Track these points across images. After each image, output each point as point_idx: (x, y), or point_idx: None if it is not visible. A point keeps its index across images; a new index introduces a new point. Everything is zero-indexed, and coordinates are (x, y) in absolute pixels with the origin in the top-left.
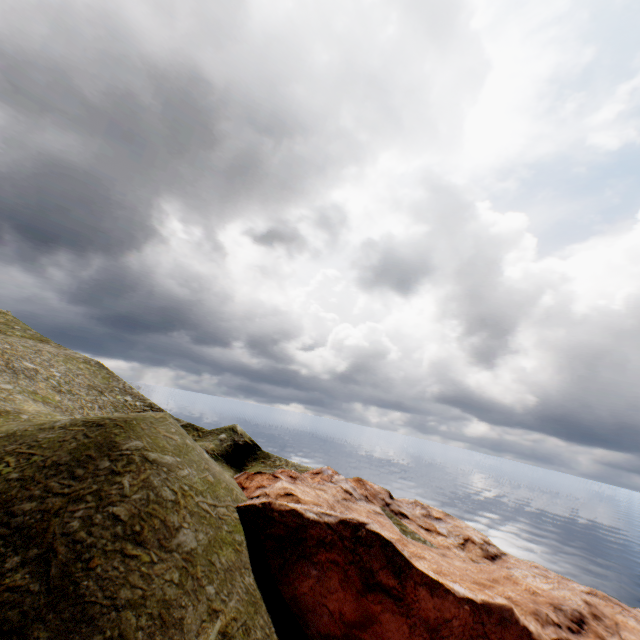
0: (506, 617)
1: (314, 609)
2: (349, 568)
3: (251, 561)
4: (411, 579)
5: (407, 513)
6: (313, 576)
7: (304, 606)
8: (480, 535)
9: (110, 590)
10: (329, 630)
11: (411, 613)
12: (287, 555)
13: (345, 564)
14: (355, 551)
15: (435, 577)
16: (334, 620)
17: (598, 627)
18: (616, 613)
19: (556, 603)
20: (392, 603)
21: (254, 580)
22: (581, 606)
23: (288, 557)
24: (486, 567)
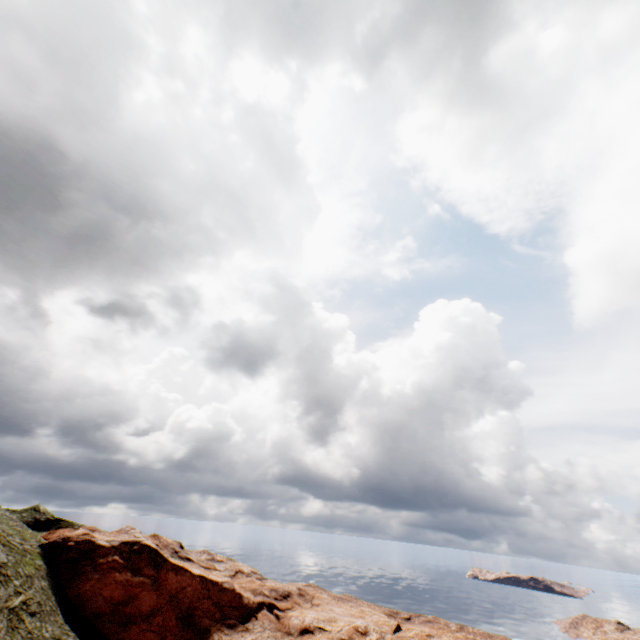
0: (227, 587)
1: (93, 598)
2: (124, 570)
3: (48, 574)
4: (166, 568)
5: (194, 558)
6: (96, 578)
7: (85, 598)
8: (251, 568)
9: None
10: (102, 610)
11: (161, 587)
12: (78, 569)
13: (122, 568)
14: (130, 558)
15: (182, 565)
16: (106, 602)
17: (300, 599)
18: (318, 592)
19: (275, 588)
20: (150, 585)
21: (49, 583)
22: (294, 590)
23: (78, 570)
24: (239, 579)
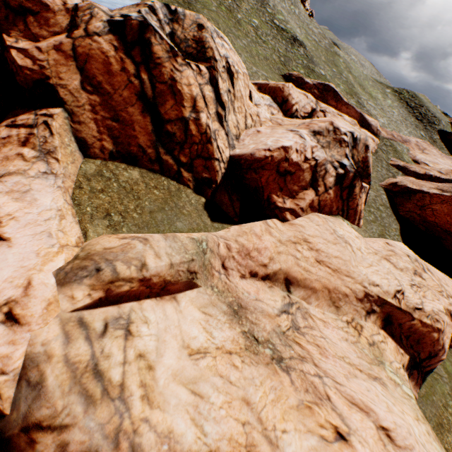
0: None
1: None
2: None
3: None
4: None
5: None
6: None
7: None
8: None
9: (433, 121)
10: None
11: None
12: None
13: None
14: None
15: None
16: None
17: None
18: None
19: None
20: None
21: None
22: None
23: None
24: None
